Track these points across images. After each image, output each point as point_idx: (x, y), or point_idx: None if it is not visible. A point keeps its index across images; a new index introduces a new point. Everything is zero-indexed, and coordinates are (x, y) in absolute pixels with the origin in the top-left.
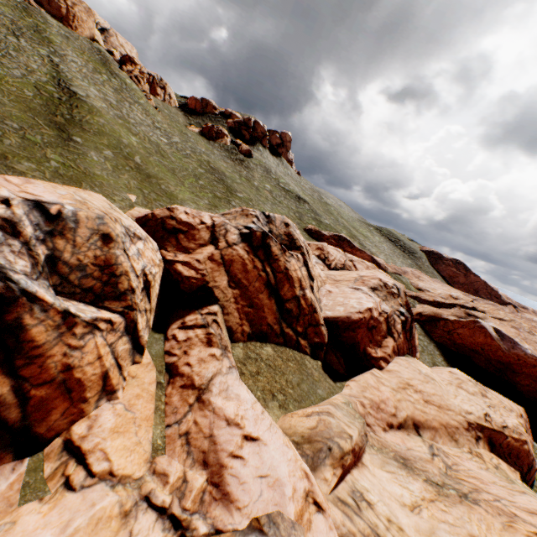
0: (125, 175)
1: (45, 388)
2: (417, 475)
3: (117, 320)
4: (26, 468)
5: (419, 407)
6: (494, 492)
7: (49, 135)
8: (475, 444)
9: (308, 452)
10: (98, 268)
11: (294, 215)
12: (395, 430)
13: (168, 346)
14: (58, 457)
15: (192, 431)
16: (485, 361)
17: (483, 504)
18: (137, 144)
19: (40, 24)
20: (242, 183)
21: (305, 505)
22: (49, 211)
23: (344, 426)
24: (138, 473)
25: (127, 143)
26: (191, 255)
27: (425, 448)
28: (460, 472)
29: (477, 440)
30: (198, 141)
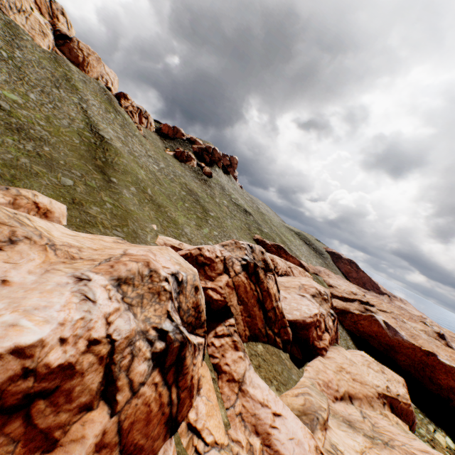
0: (146, 207)
1: (184, 392)
2: (358, 431)
3: (203, 341)
4: (174, 442)
5: (350, 384)
6: (401, 440)
7: (98, 179)
8: (383, 407)
9: (307, 421)
10: (194, 309)
11: (245, 226)
12: (339, 401)
13: (210, 351)
14: (187, 434)
15: (243, 412)
16: (377, 343)
17: (397, 448)
18: (145, 177)
19: (67, 72)
20: (209, 201)
21: (317, 454)
22: (179, 279)
23: (319, 402)
24: (225, 441)
25: (142, 178)
26: (215, 282)
27: (358, 413)
28: (380, 428)
29: (383, 405)
30: (174, 164)
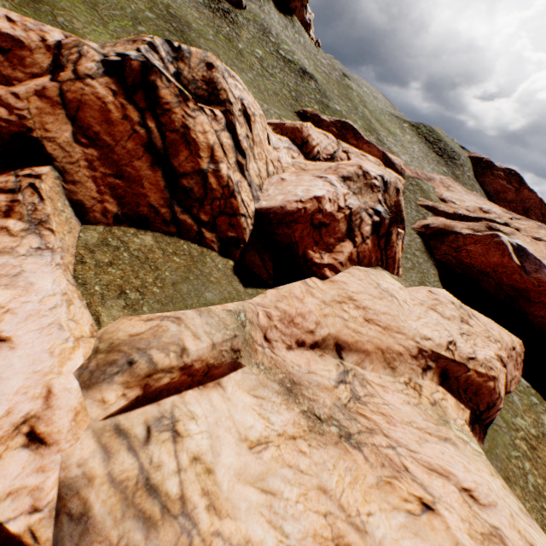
0: None
1: None
2: (297, 404)
3: None
4: None
5: (353, 326)
6: (396, 437)
7: None
8: (420, 374)
9: (91, 364)
10: None
11: (289, 93)
12: (305, 350)
13: None
14: None
15: None
16: (495, 286)
17: (368, 450)
18: None
19: None
20: (215, 41)
21: (9, 436)
22: None
23: (186, 337)
24: None
25: None
26: (11, 88)
27: (335, 374)
28: (367, 406)
29: (424, 371)
30: None
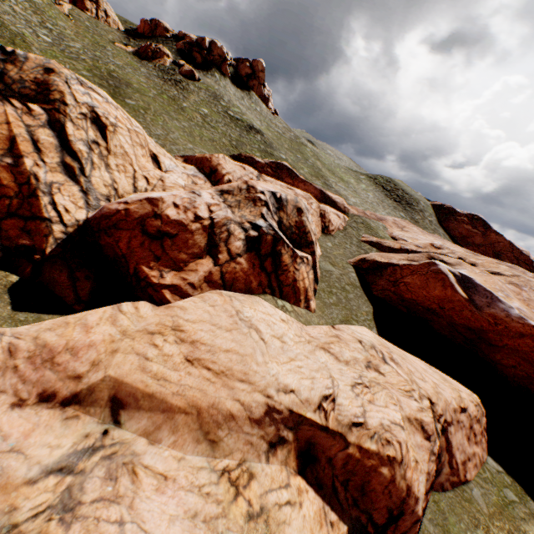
0: None
1: None
2: None
3: None
4: None
5: (158, 368)
6: None
7: None
8: (264, 453)
9: None
10: None
11: (229, 142)
12: (48, 407)
13: None
14: None
15: None
16: (449, 327)
17: None
18: None
19: None
20: (155, 98)
21: None
22: None
23: None
24: None
25: None
26: None
27: (60, 453)
28: (69, 528)
29: (273, 447)
30: (121, 57)
